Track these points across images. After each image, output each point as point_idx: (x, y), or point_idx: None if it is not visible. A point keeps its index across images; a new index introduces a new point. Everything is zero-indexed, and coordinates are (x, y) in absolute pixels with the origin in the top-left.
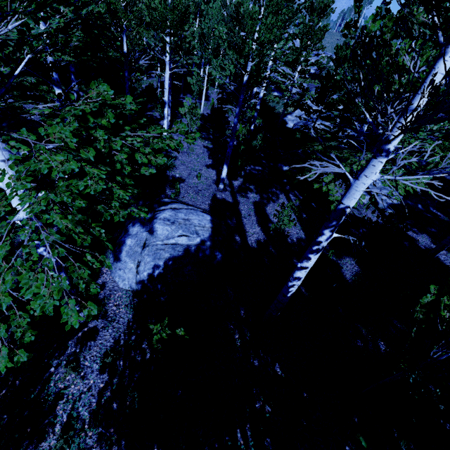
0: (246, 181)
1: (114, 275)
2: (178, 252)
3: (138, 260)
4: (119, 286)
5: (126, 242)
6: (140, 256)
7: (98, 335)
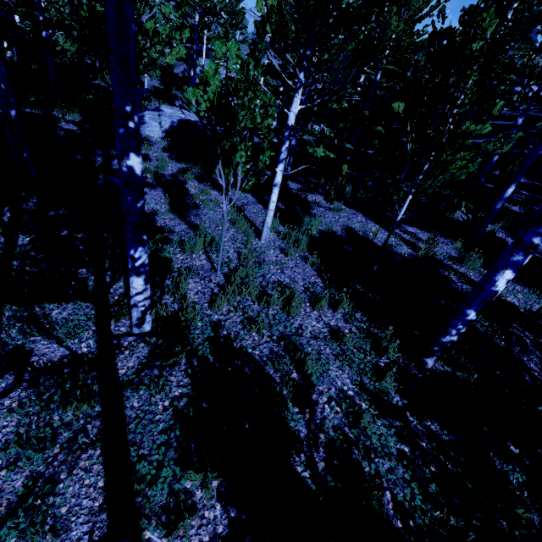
0: (210, 122)
1: (144, 132)
2: (184, 118)
3: (159, 121)
4: (151, 136)
5: (144, 117)
6: (159, 120)
7: (153, 145)
